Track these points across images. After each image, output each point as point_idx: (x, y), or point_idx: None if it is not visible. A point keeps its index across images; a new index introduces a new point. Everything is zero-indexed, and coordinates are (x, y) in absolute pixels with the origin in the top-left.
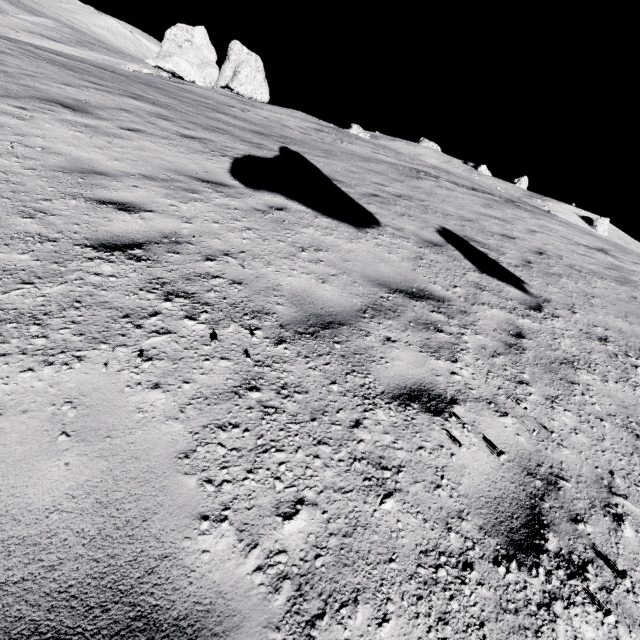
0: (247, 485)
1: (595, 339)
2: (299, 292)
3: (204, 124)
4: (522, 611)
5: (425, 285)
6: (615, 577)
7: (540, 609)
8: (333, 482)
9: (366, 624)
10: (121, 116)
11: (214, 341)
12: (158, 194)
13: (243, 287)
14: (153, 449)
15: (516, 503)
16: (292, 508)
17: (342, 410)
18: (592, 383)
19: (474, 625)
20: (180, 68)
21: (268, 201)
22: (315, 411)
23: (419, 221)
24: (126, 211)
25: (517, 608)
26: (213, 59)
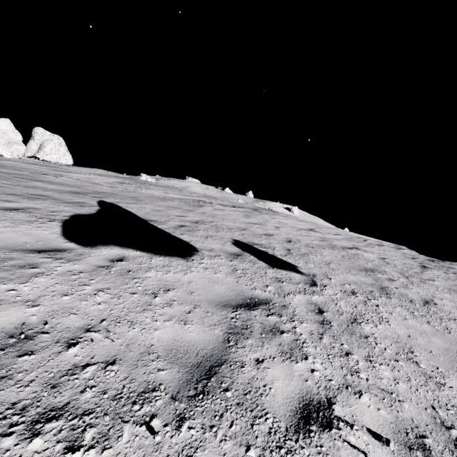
0: None
1: (350, 294)
2: (171, 345)
3: (24, 193)
4: None
5: (251, 293)
6: None
7: None
8: None
9: None
10: None
11: None
12: None
13: (118, 365)
14: None
15: None
16: None
17: None
18: (373, 331)
19: None
20: None
21: (107, 255)
22: None
23: (219, 239)
24: None
25: None
26: (19, 139)
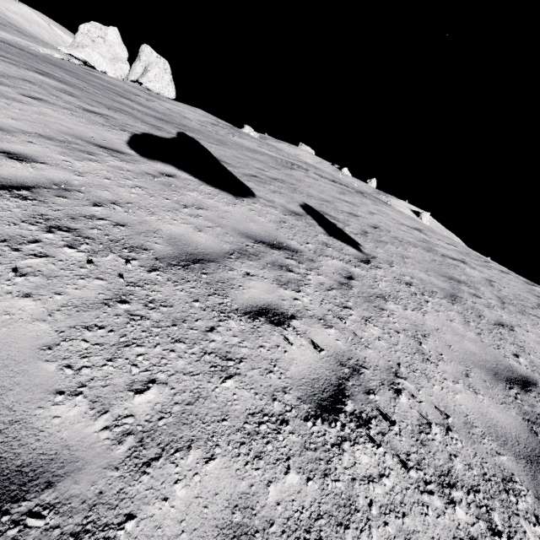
0: (105, 370)
1: (403, 283)
2: (177, 236)
3: (109, 104)
4: (320, 449)
5: (284, 240)
6: (389, 426)
7: (333, 447)
8: (184, 368)
9: (195, 462)
10: (24, 85)
11: (90, 264)
12: (53, 151)
13: (126, 228)
14: (16, 342)
15: (328, 382)
16: (144, 386)
17: (200, 320)
18: (396, 310)
19: (282, 459)
20: (92, 59)
21: (160, 169)
22: (177, 319)
23: (287, 197)
24: (17, 160)
25: (317, 447)
26: (124, 56)
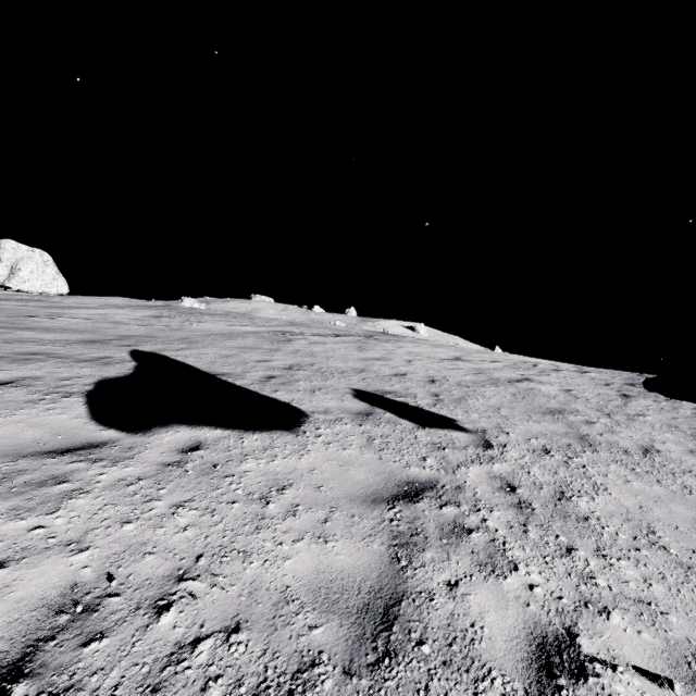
0: None
1: (543, 454)
2: (316, 581)
3: (7, 354)
4: None
5: (405, 473)
6: None
7: None
8: None
9: None
10: None
11: None
12: None
13: (247, 632)
14: None
15: None
16: None
17: None
18: (592, 508)
19: None
20: None
21: (172, 442)
22: None
23: (332, 391)
24: None
25: None
26: None
